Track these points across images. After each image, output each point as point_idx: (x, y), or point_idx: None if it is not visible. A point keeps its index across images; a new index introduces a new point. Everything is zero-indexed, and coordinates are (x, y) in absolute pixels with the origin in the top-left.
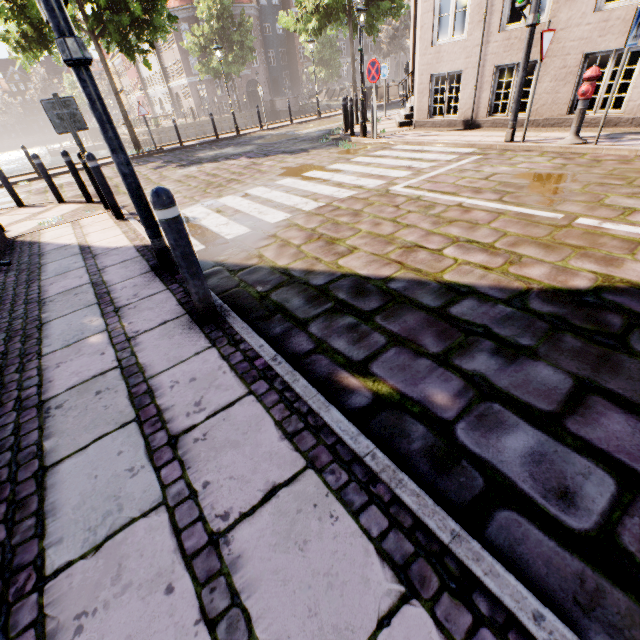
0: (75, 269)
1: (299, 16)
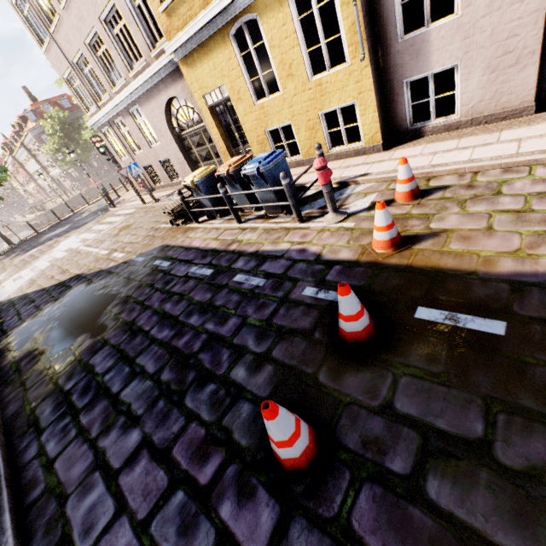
0: None
1: (93, 132)
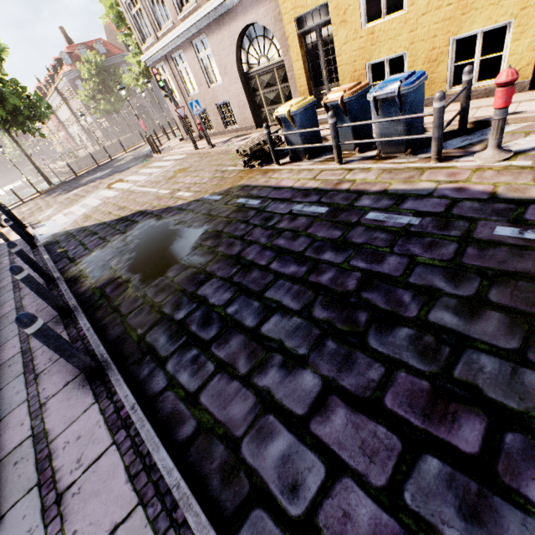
0: (4, 249)
1: (134, 76)
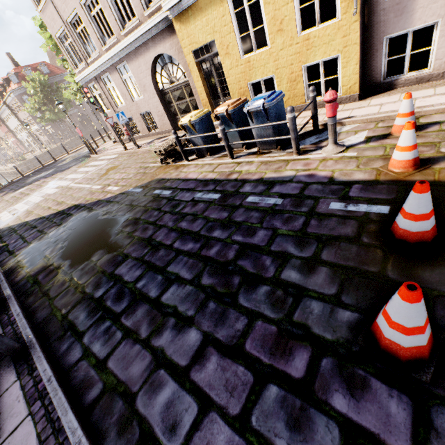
0: None
1: (73, 92)
